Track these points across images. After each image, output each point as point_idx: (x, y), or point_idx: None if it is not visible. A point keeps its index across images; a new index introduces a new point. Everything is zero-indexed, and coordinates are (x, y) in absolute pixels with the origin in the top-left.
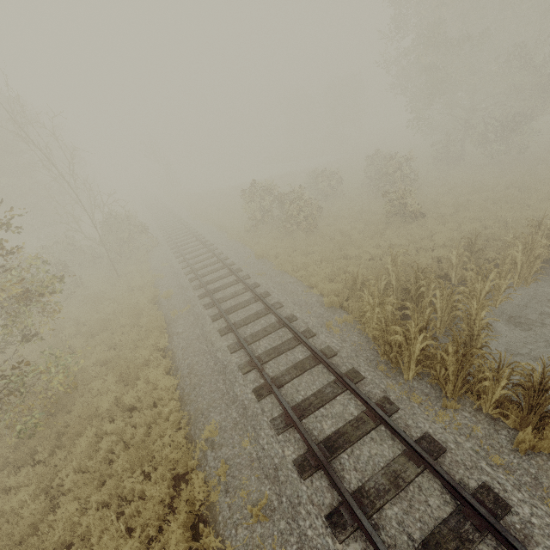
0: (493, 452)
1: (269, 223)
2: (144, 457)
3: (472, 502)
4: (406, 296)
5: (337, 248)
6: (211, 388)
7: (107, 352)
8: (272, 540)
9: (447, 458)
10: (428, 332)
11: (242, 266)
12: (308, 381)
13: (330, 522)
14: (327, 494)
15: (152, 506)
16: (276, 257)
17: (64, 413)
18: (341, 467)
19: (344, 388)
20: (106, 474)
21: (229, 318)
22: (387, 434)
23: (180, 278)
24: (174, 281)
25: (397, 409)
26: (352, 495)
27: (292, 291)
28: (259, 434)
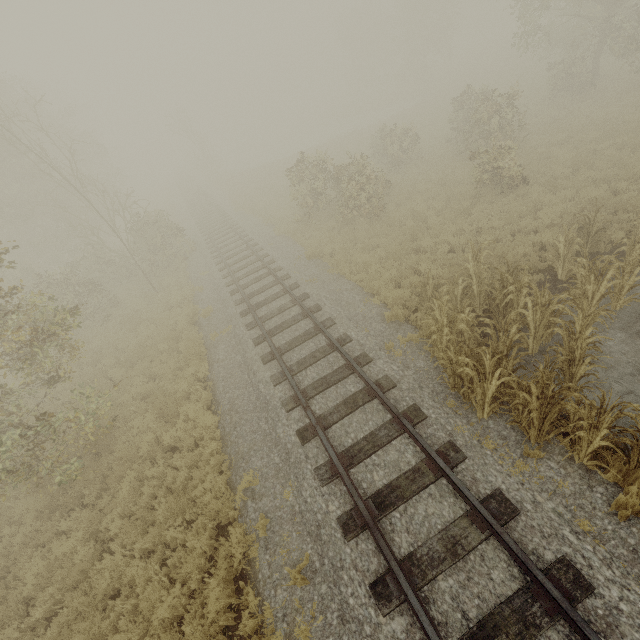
0: (582, 515)
1: (325, 209)
2: (185, 505)
3: (543, 582)
4: (491, 301)
5: (407, 238)
6: (253, 428)
7: (145, 385)
8: (312, 605)
9: (520, 522)
10: (510, 360)
11: (290, 272)
12: (360, 420)
13: (374, 593)
14: (373, 559)
15: (191, 560)
16: (332, 255)
17: (108, 454)
18: (391, 528)
19: (401, 430)
20: (150, 520)
21: (274, 341)
22: (448, 489)
23: (221, 290)
24: (214, 294)
25: (464, 458)
26: (401, 562)
27: (348, 302)
28: (301, 484)
